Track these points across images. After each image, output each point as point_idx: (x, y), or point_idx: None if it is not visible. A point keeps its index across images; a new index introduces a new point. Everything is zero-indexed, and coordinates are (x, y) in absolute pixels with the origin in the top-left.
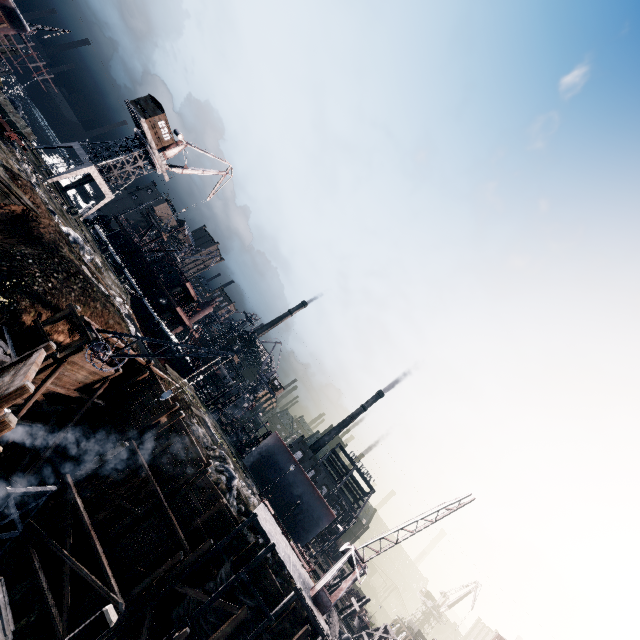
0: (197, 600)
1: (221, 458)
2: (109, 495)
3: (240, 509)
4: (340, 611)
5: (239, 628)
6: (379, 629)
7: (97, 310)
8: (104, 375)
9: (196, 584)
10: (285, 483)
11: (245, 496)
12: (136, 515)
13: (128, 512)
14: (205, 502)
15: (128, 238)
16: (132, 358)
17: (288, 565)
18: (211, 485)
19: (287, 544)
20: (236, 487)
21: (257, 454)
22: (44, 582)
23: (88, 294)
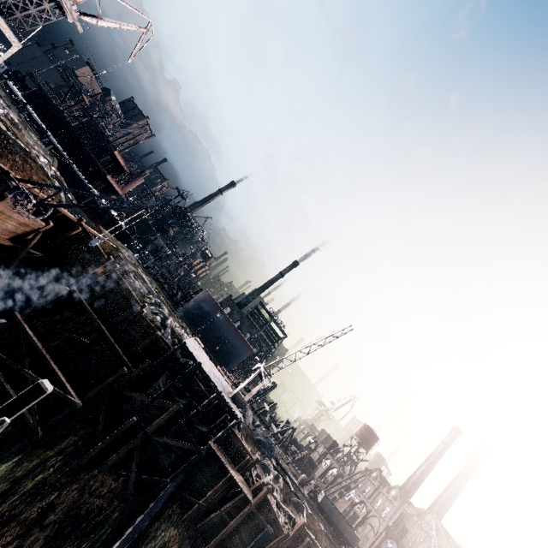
0: (141, 400)
1: (157, 305)
2: (58, 329)
3: (174, 342)
4: (255, 411)
5: (175, 417)
6: (283, 422)
7: (17, 164)
8: (35, 227)
9: (140, 391)
10: (214, 328)
11: (179, 334)
12: (84, 344)
13: (77, 342)
14: (143, 335)
15: (47, 99)
16: (63, 215)
17: (212, 377)
18: (147, 322)
19: (213, 366)
20: (171, 327)
21: (191, 306)
22: (11, 391)
23: (3, 145)
